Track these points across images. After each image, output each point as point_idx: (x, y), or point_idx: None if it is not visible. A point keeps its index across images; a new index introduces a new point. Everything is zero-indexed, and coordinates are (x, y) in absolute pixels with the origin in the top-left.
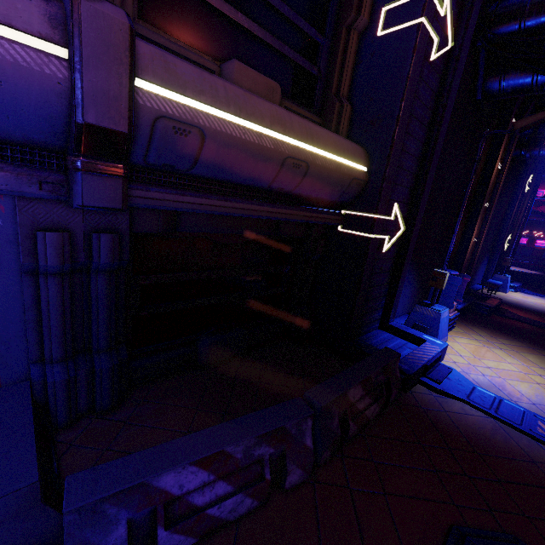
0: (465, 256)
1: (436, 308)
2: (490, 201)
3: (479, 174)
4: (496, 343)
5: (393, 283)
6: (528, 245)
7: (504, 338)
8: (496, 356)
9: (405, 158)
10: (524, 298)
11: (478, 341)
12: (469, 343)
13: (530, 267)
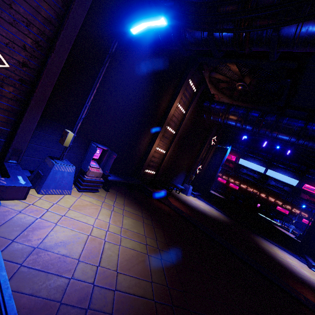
0: (148, 156)
1: (56, 161)
2: (176, 131)
3: (165, 107)
4: (117, 208)
5: (17, 126)
6: (226, 184)
7: (132, 207)
8: (94, 212)
9: (17, 1)
10: (194, 200)
11: (101, 203)
12: (89, 201)
13: (223, 195)
